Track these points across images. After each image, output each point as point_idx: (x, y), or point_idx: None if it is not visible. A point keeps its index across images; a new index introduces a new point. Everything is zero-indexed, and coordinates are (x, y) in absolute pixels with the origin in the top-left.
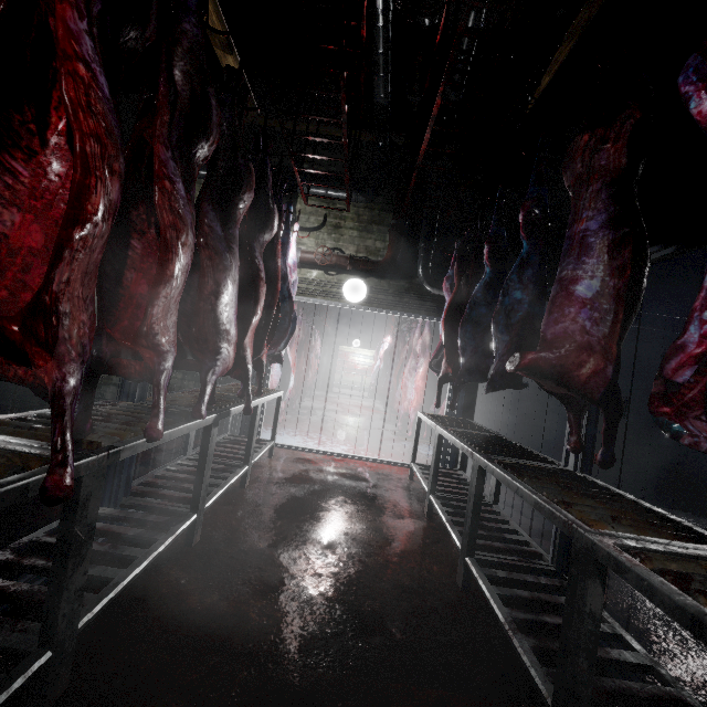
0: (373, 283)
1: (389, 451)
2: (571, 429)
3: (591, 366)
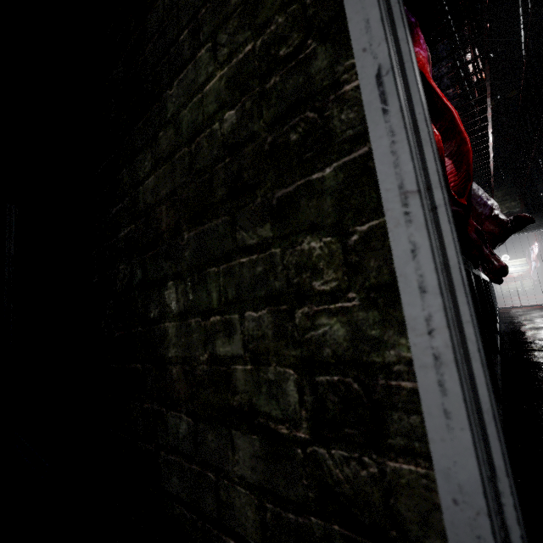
0: None
1: None
2: None
3: None
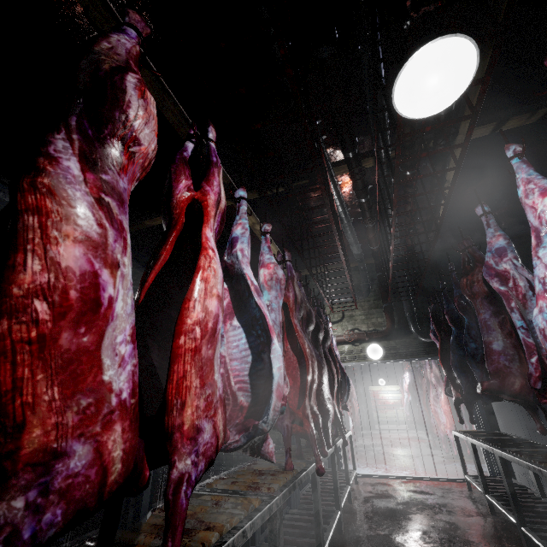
0: (385, 344)
1: (444, 471)
2: (536, 420)
3: (519, 383)
